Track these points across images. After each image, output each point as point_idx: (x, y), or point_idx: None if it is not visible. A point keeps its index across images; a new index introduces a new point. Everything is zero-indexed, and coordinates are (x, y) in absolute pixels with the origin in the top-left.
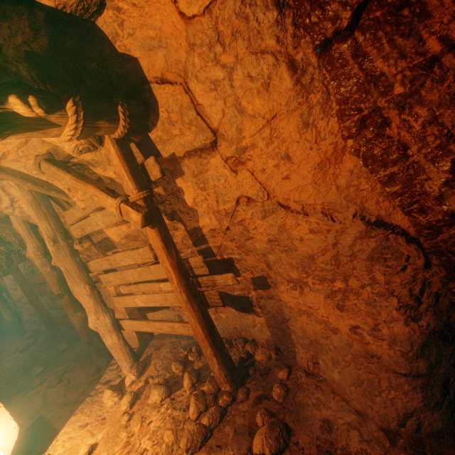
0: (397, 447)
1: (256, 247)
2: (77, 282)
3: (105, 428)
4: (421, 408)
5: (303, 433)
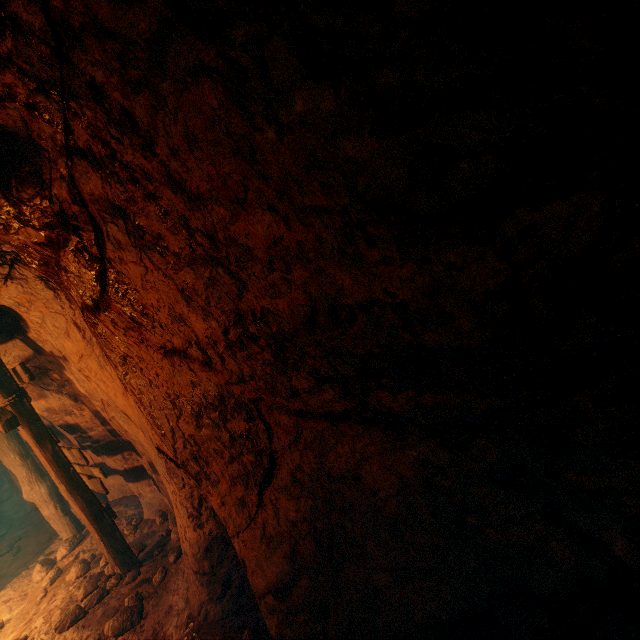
0: (186, 632)
1: (135, 439)
2: (6, 453)
3: (24, 604)
4: (208, 600)
5: (153, 617)
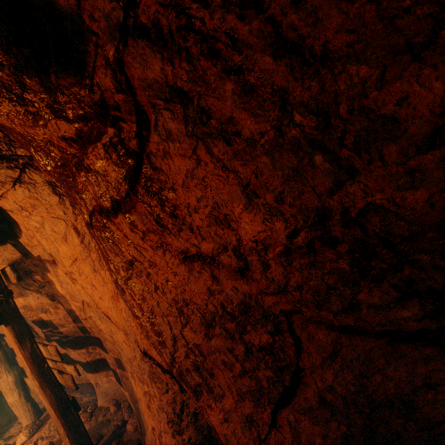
0: None
1: (107, 337)
2: None
3: None
4: None
5: None
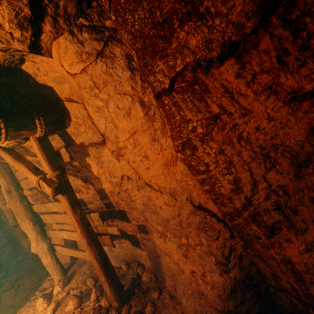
0: None
1: (137, 207)
2: (23, 220)
3: None
4: None
5: None
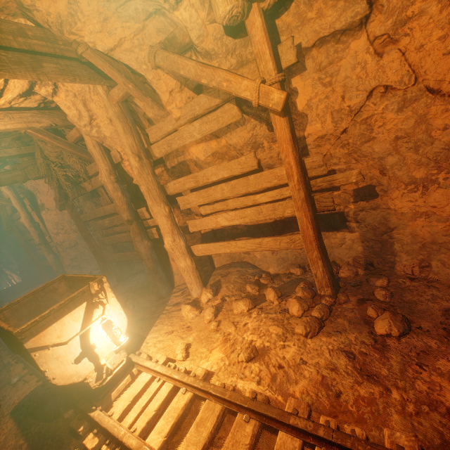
0: None
1: (373, 150)
2: (157, 202)
3: (193, 333)
4: None
5: (423, 321)
